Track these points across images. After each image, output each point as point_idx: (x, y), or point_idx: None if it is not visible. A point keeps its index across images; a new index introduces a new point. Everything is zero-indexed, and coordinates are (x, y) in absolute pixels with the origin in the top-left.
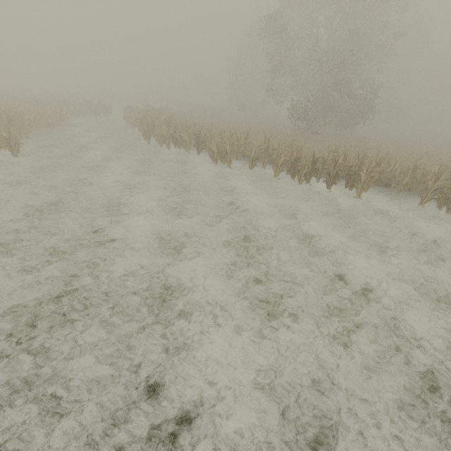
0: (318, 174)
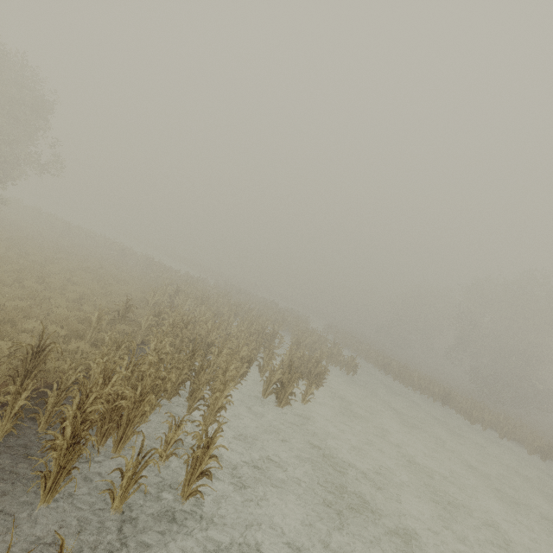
0: None
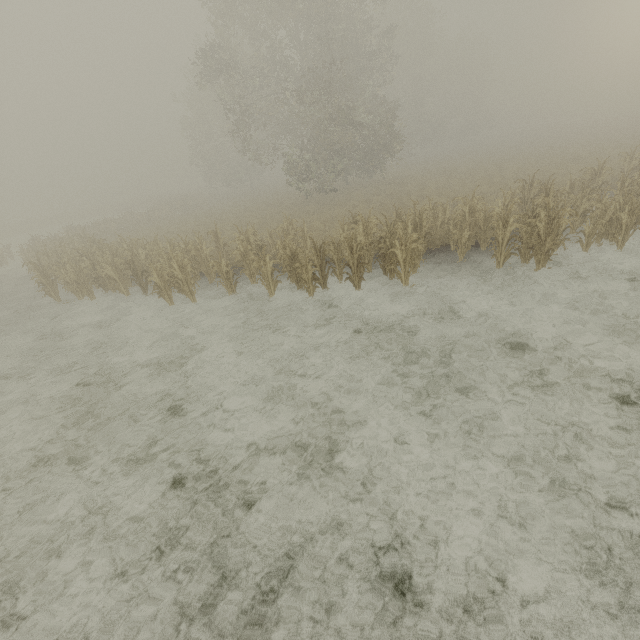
0: (337, 267)
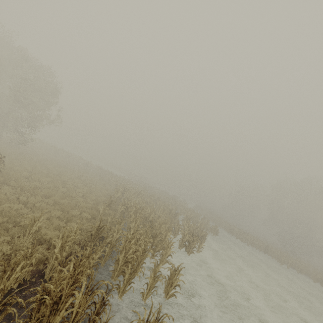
0: None
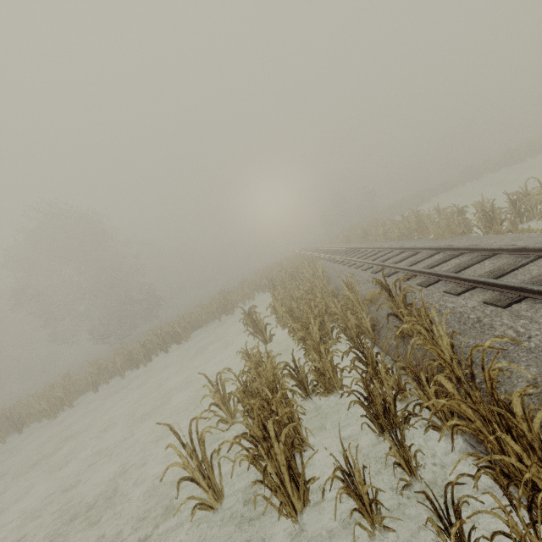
0: (154, 351)
